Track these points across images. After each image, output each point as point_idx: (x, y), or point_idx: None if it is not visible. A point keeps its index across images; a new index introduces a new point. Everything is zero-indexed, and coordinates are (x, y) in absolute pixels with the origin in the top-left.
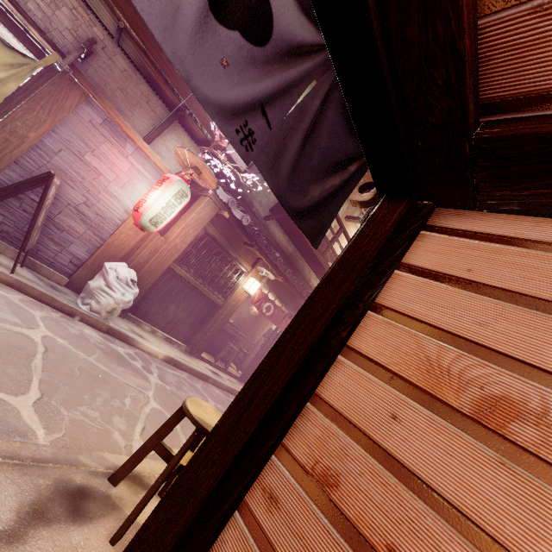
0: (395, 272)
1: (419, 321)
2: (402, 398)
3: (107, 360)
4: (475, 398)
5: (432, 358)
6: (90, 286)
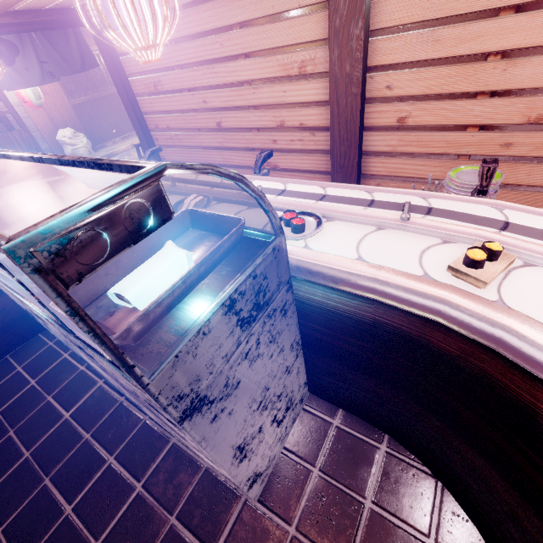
0: (120, 59)
1: (135, 74)
2: (149, 98)
3: None
4: (153, 87)
5: (144, 83)
6: (70, 154)
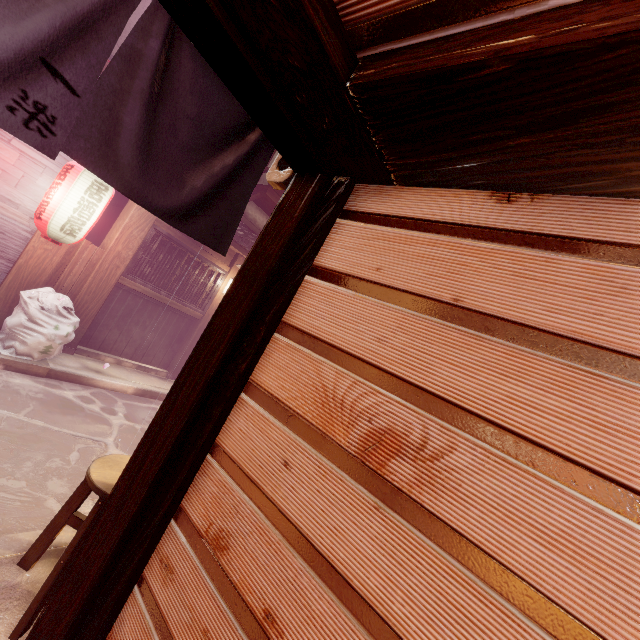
0: (305, 279)
1: (322, 342)
2: (295, 441)
3: (46, 411)
4: (363, 434)
5: (329, 388)
6: (7, 325)
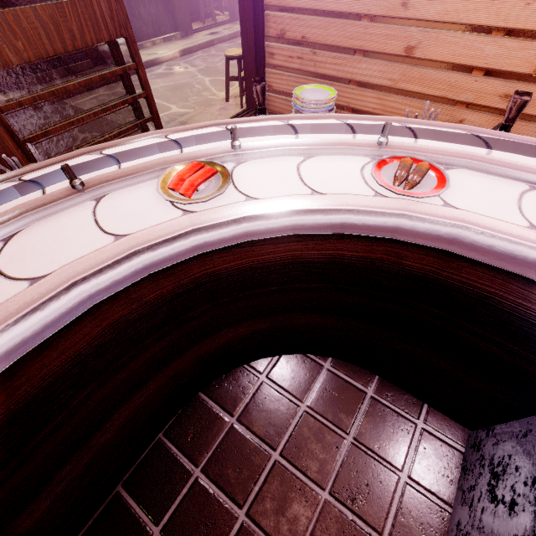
0: None
1: None
2: None
3: (165, 80)
4: None
5: None
6: (103, 50)
